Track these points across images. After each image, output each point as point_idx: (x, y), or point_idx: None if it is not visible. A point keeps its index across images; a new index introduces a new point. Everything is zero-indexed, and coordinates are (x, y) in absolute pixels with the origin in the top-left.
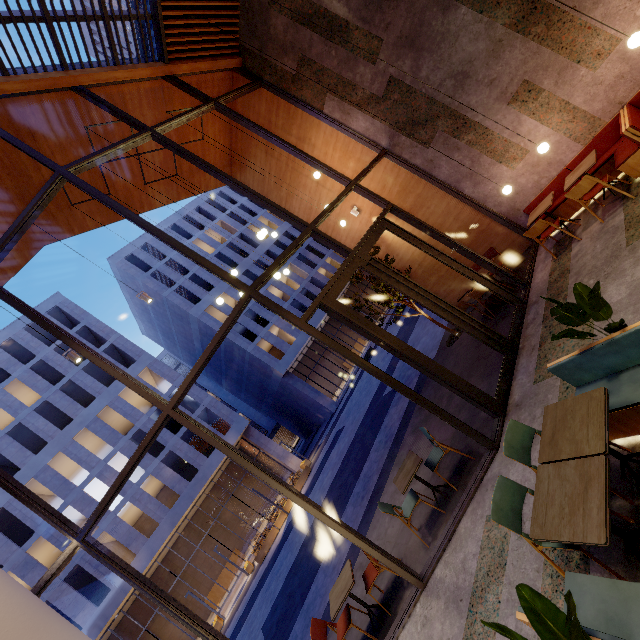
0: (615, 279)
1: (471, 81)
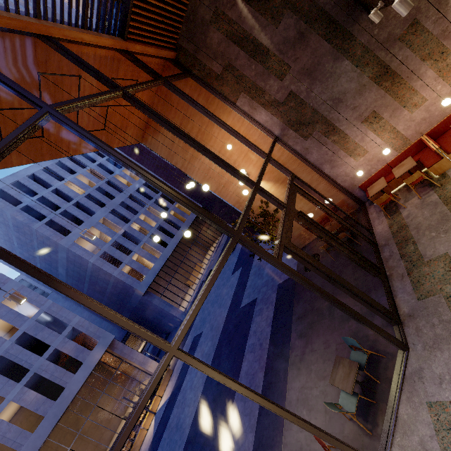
0: None
1: (342, 105)
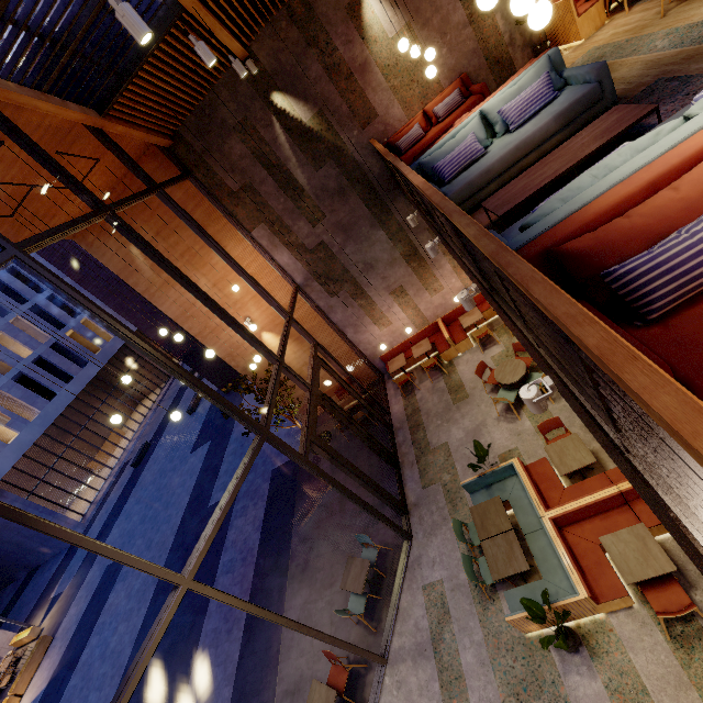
0: (454, 424)
1: (374, 271)
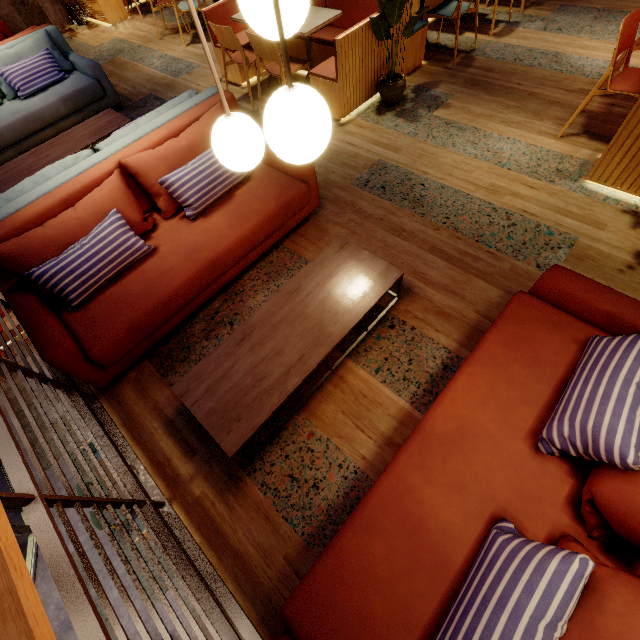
0: None
1: None
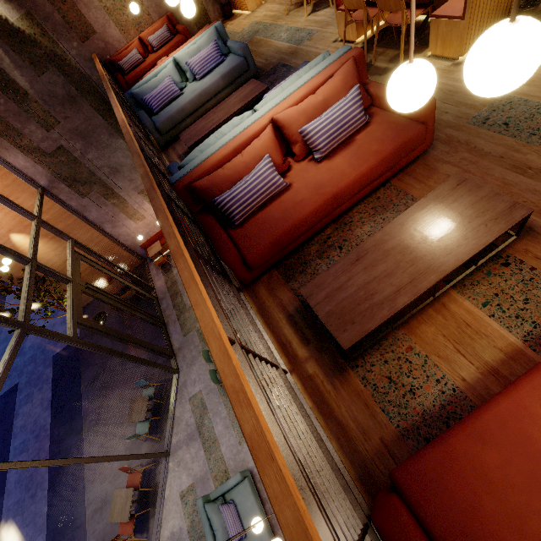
0: None
1: (120, 174)
